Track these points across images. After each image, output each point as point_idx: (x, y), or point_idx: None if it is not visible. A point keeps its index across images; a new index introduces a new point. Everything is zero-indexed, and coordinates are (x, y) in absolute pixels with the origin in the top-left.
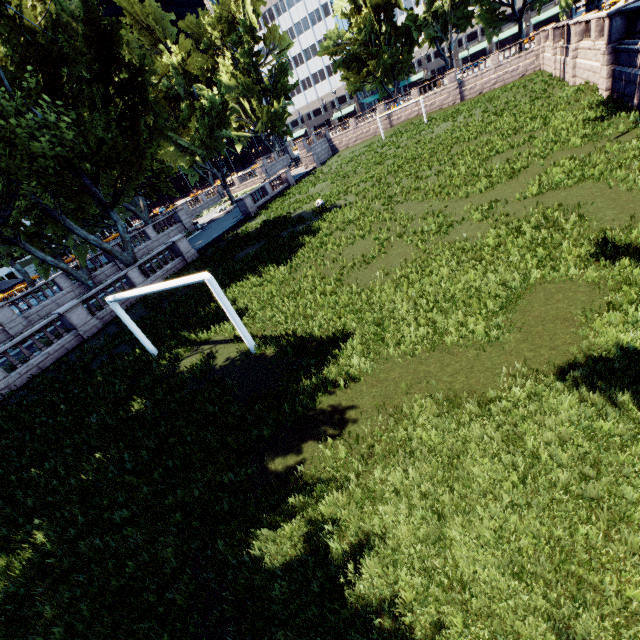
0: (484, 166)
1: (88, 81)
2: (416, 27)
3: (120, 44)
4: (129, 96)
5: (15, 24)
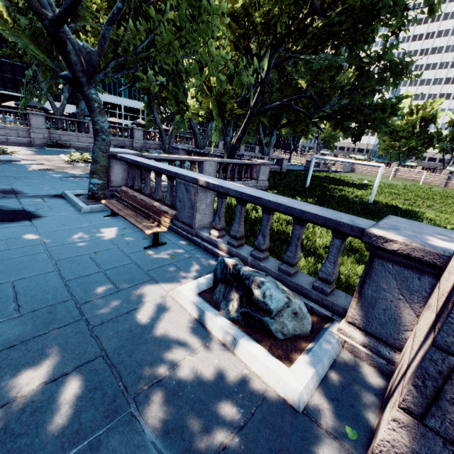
0: None
1: None
2: (438, 138)
3: (337, 75)
4: None
5: None
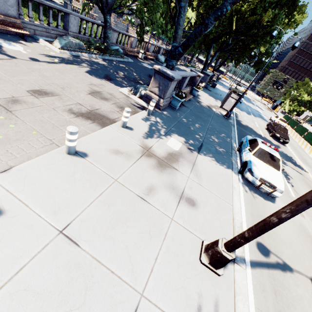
0: None
1: None
2: None
3: None
4: None
5: None
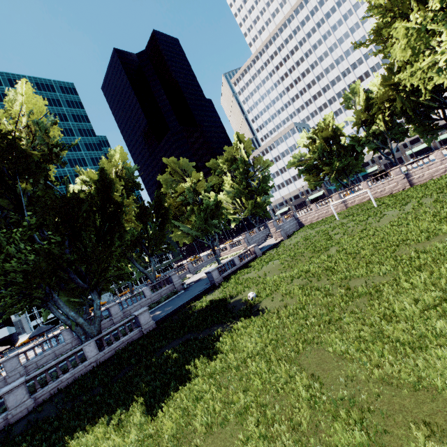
0: (445, 308)
1: (94, 212)
2: (359, 144)
3: (113, 191)
4: (112, 219)
5: (51, 190)
